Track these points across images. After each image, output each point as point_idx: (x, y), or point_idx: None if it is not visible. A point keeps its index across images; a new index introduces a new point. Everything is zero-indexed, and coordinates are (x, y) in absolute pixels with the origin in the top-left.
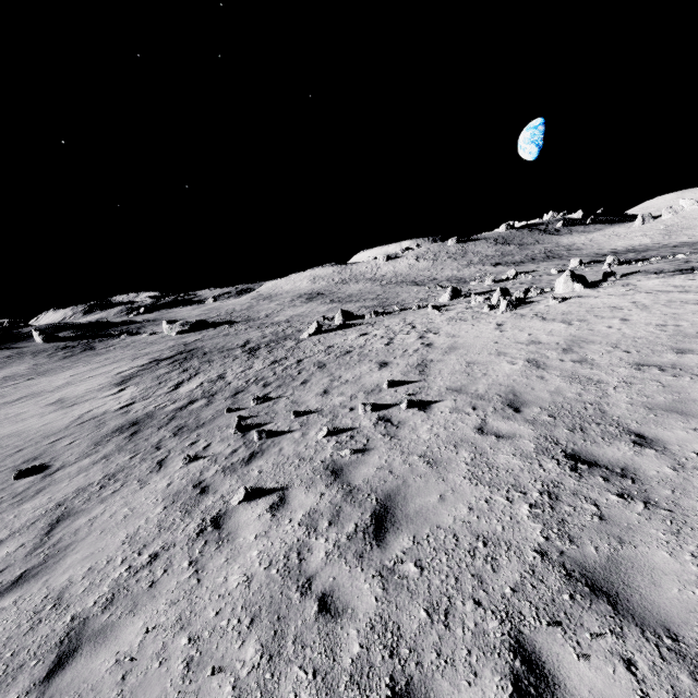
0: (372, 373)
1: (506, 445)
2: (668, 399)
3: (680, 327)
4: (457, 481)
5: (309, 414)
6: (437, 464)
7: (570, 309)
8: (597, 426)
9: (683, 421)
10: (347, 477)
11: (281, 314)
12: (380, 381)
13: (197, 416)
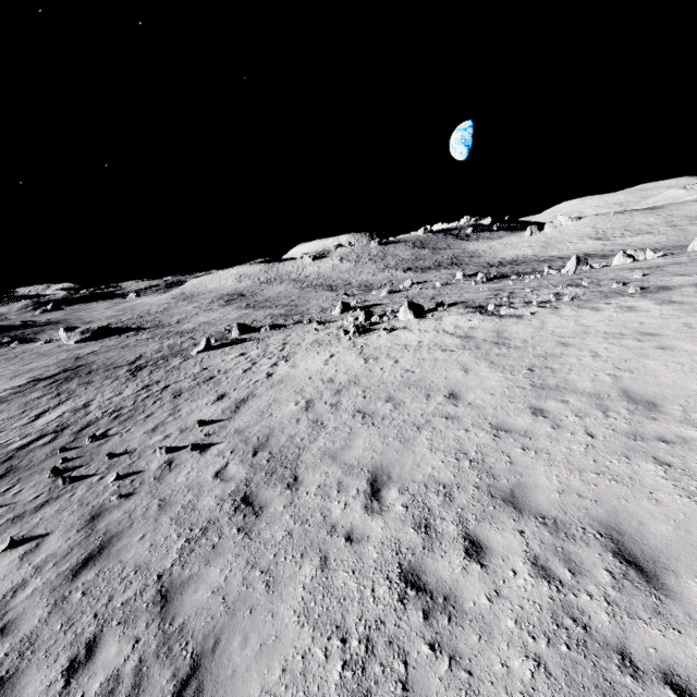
0: (204, 408)
1: (219, 488)
2: (340, 446)
3: (412, 374)
4: (163, 522)
5: (122, 456)
6: (165, 506)
7: (385, 343)
8: (282, 470)
9: (328, 466)
10: (98, 521)
11: (193, 320)
12: (201, 418)
13: (33, 456)
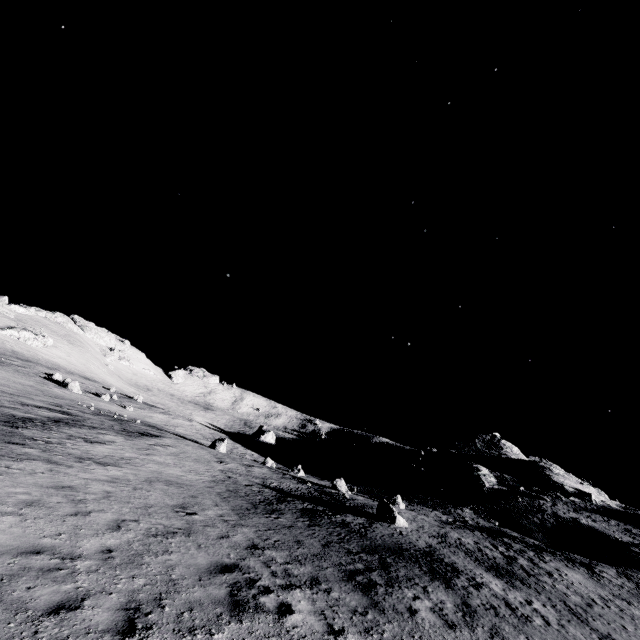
0: None
1: None
2: None
3: None
4: None
5: None
6: None
7: None
8: None
9: None
10: None
11: None
12: None
13: None
